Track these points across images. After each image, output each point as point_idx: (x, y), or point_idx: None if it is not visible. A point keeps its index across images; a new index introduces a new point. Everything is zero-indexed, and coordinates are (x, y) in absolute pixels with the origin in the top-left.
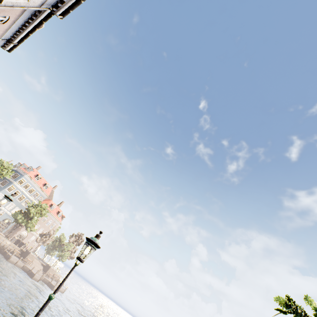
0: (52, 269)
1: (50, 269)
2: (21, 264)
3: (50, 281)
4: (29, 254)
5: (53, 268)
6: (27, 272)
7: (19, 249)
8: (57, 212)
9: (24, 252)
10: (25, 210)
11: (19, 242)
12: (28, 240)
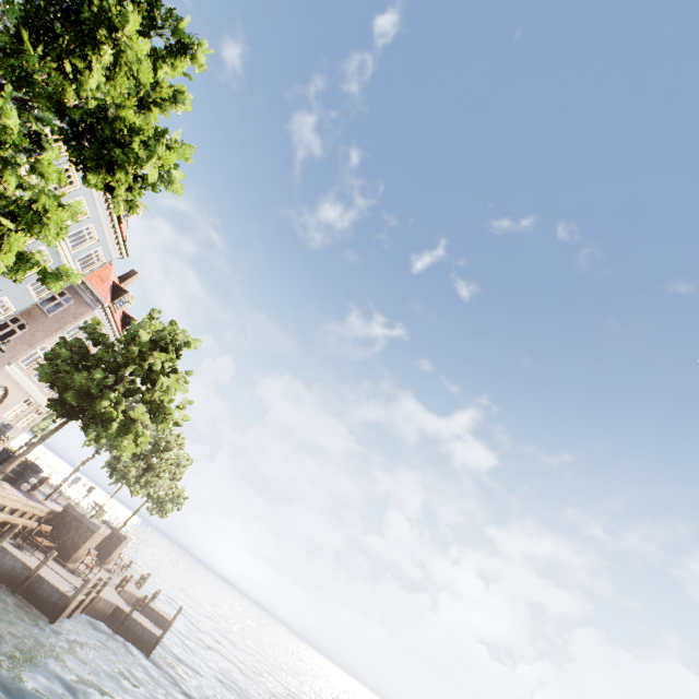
0: (124, 543)
1: (120, 545)
2: (87, 599)
3: (130, 587)
4: (93, 534)
5: (129, 537)
6: (107, 618)
7: (42, 513)
8: (120, 316)
9: (56, 516)
10: (102, 352)
11: (27, 471)
12: (1, 416)
